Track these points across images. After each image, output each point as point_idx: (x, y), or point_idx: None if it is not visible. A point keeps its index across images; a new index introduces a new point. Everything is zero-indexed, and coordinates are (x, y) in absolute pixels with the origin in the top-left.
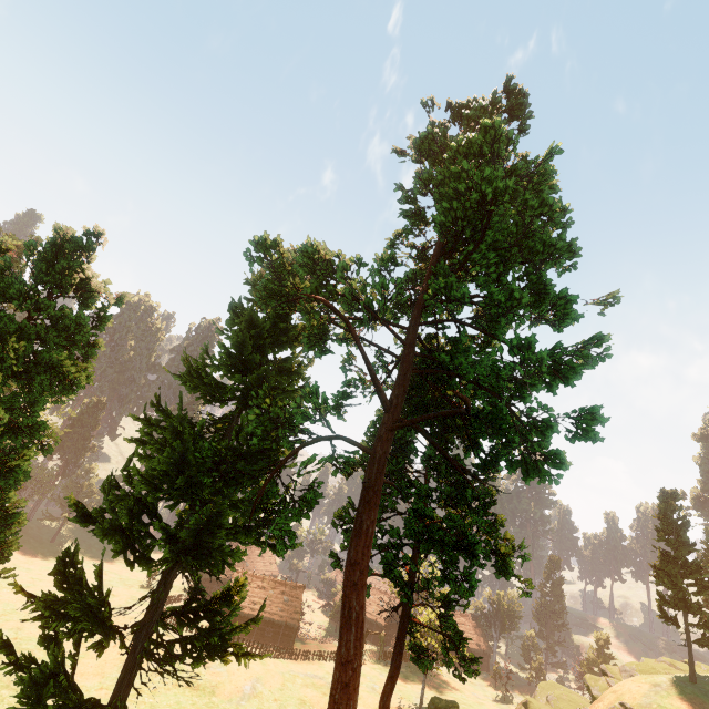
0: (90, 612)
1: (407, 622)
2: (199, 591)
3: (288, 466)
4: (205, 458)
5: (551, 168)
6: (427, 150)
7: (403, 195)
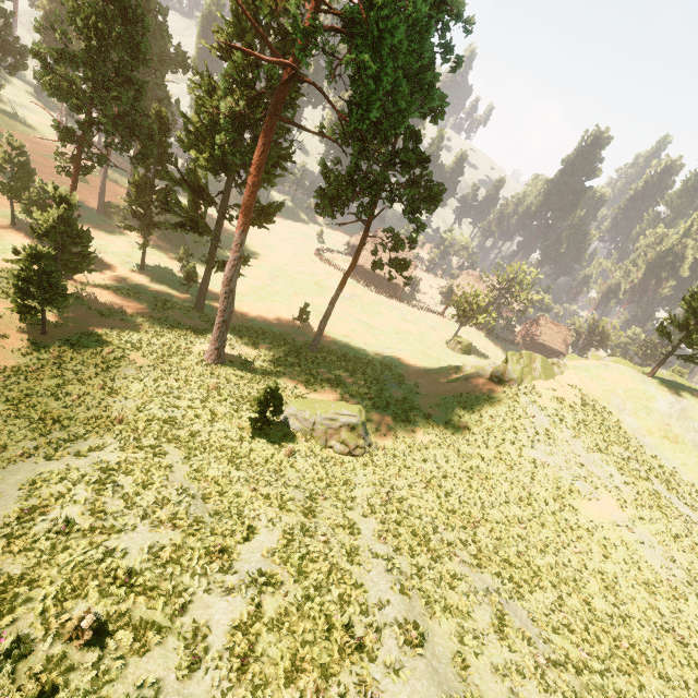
0: (193, 187)
1: (362, 243)
2: (258, 202)
3: None
4: (207, 105)
5: None
6: None
7: None
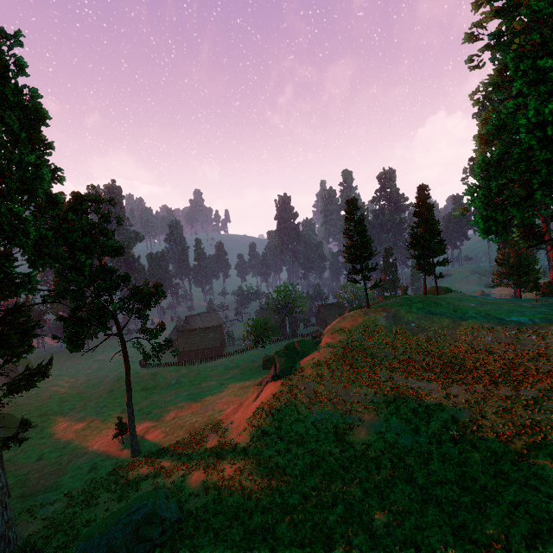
0: None
1: (124, 349)
2: (28, 369)
3: None
4: None
5: None
6: None
7: None
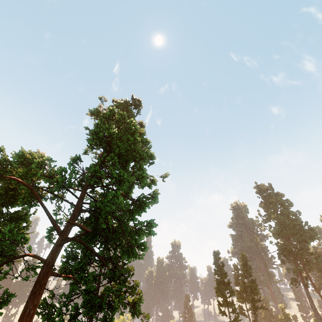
0: None
1: None
2: None
3: None
4: None
5: (132, 126)
6: (96, 115)
7: (89, 132)
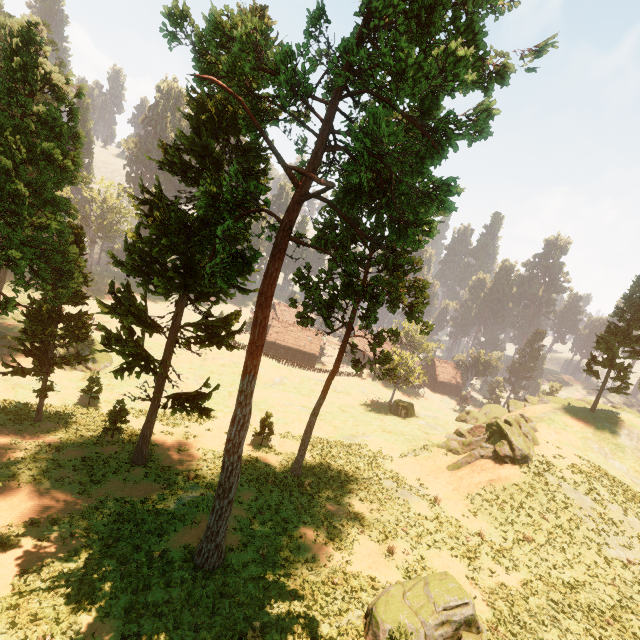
0: (136, 315)
1: (345, 344)
2: (210, 315)
3: (246, 235)
4: (173, 225)
5: None
6: None
7: None
